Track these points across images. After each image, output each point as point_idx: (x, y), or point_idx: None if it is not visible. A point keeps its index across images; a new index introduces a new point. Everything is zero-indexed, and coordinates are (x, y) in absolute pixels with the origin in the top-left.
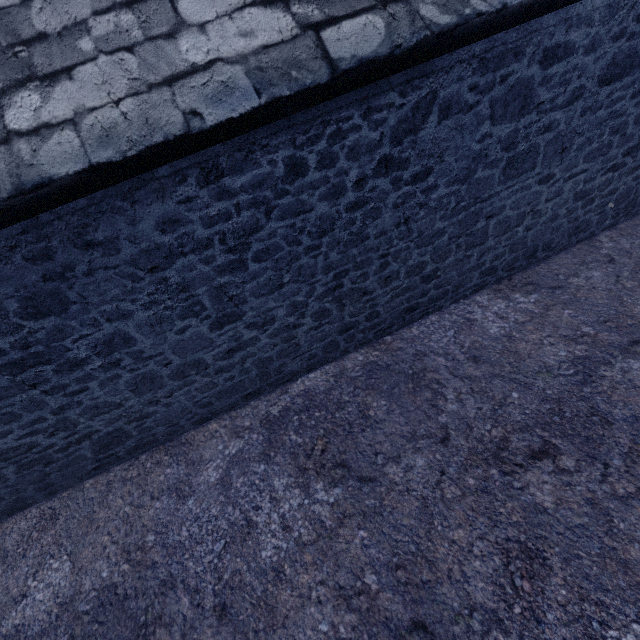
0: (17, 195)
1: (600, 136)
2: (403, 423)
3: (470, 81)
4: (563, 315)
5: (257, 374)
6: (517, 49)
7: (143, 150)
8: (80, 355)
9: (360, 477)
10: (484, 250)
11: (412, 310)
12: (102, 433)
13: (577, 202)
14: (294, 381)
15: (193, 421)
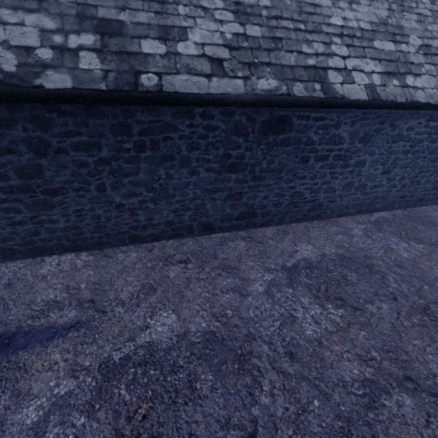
0: (410, 102)
1: None
2: (435, 233)
3: None
4: None
5: (369, 202)
6: None
7: (437, 104)
8: (351, 163)
9: (428, 243)
10: None
11: (421, 200)
12: (318, 202)
13: None
14: (373, 213)
15: (337, 214)
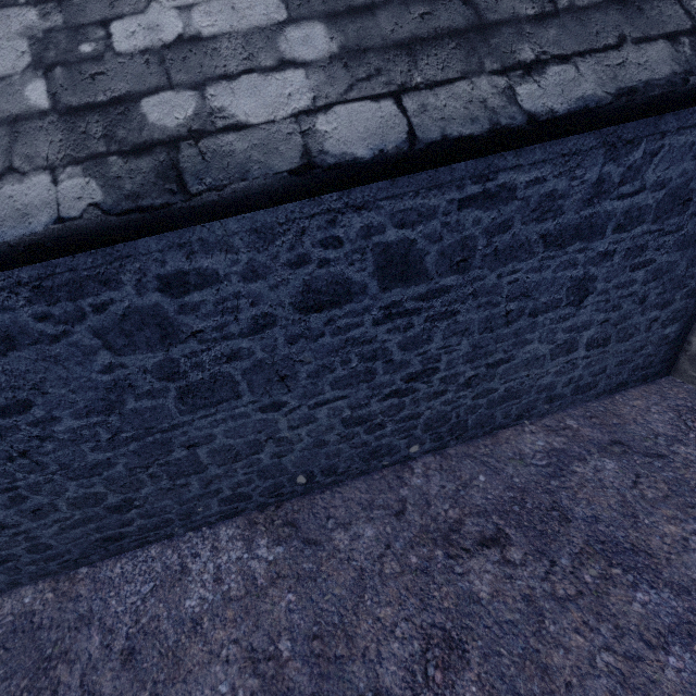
0: None
1: (345, 362)
2: None
3: (32, 310)
4: (281, 602)
5: None
6: (102, 276)
7: None
8: None
9: None
10: (210, 478)
11: (116, 539)
12: None
13: (354, 427)
14: None
15: None
